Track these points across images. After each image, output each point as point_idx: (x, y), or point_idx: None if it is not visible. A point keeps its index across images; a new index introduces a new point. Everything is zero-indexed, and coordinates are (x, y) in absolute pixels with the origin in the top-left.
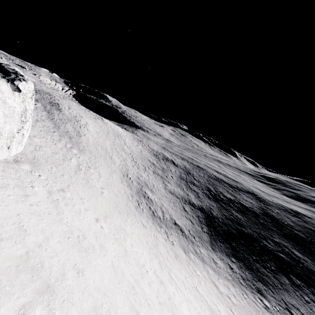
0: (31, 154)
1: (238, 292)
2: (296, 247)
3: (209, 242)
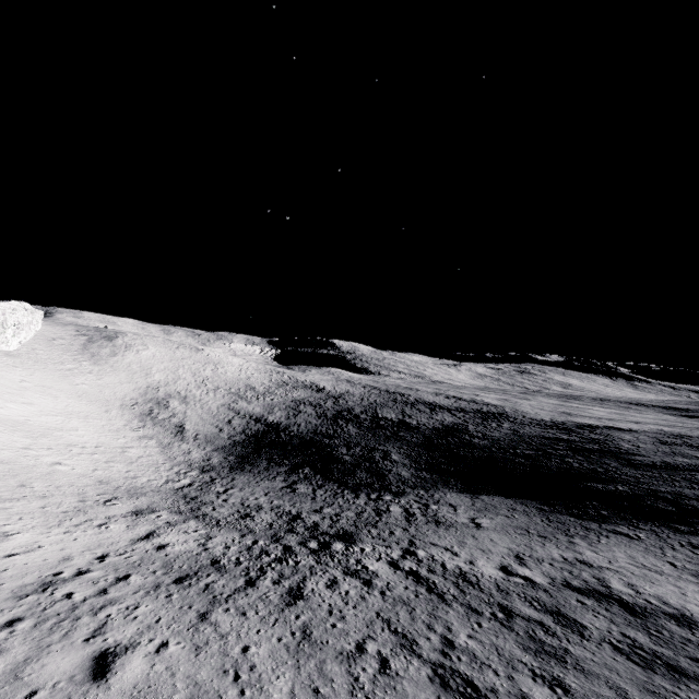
0: (18, 354)
1: (161, 461)
2: (416, 452)
3: (220, 446)
